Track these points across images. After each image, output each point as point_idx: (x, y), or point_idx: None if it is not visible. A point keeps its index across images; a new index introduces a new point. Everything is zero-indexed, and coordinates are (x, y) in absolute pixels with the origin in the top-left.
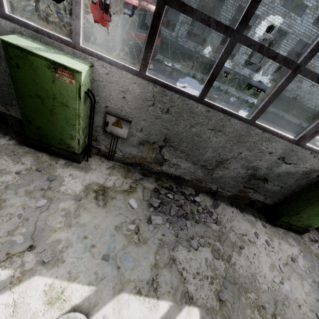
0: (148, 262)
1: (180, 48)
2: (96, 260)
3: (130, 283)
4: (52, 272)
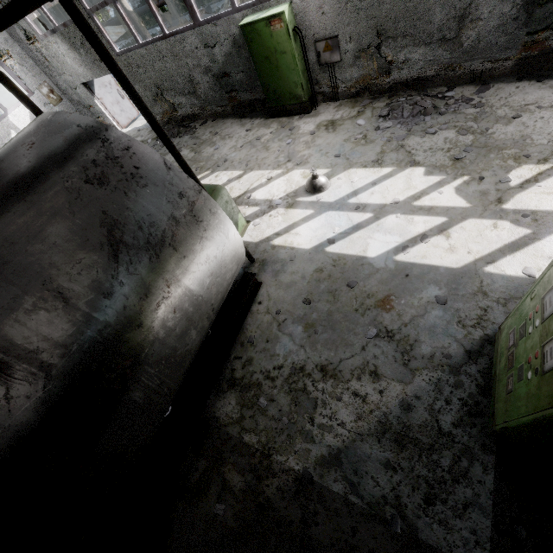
0: (374, 152)
1: None
2: (330, 158)
3: (357, 164)
4: (303, 168)
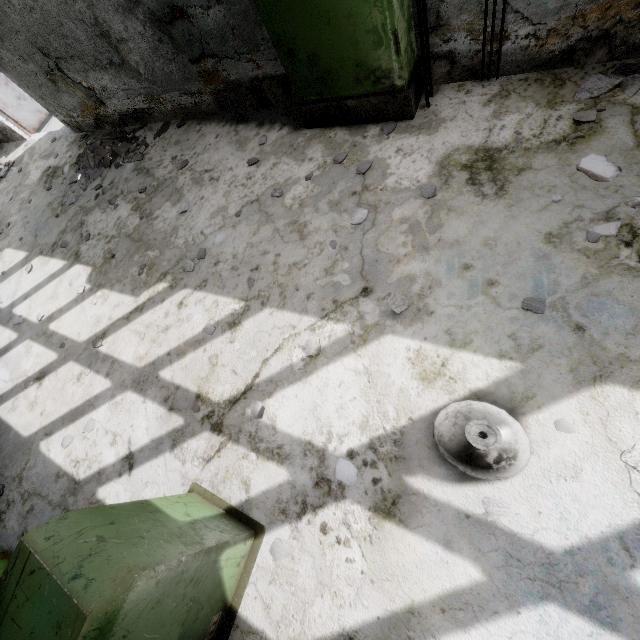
0: None
1: None
2: (506, 311)
3: (628, 366)
4: (413, 331)
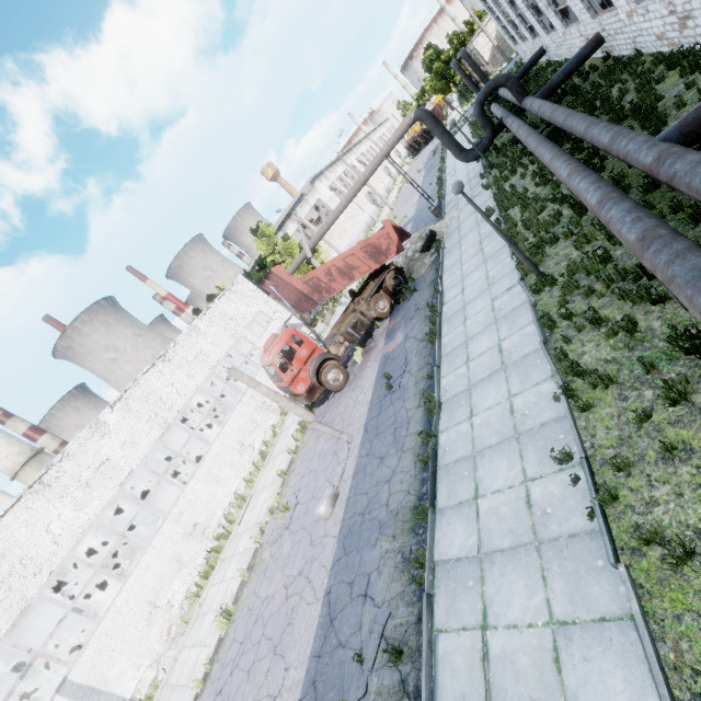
0: None
1: (593, 211)
2: None
3: None
4: None
